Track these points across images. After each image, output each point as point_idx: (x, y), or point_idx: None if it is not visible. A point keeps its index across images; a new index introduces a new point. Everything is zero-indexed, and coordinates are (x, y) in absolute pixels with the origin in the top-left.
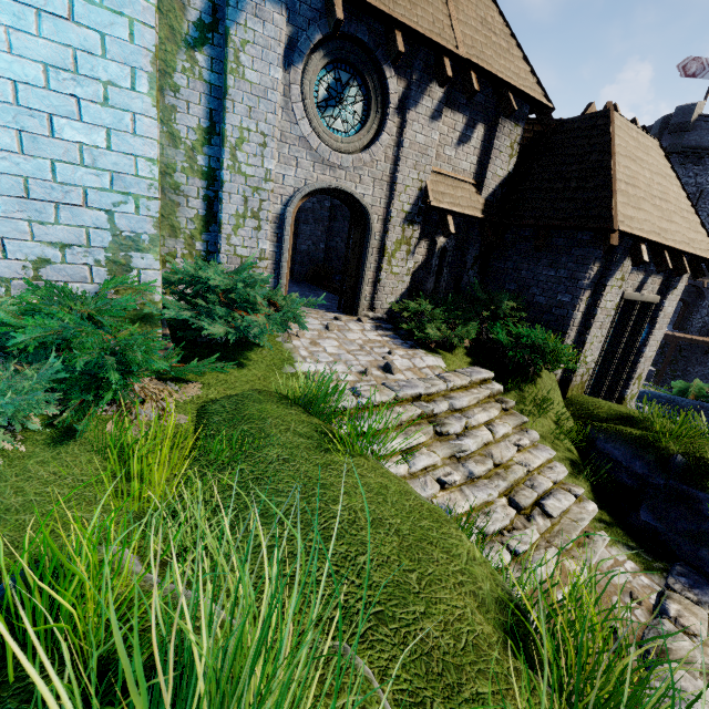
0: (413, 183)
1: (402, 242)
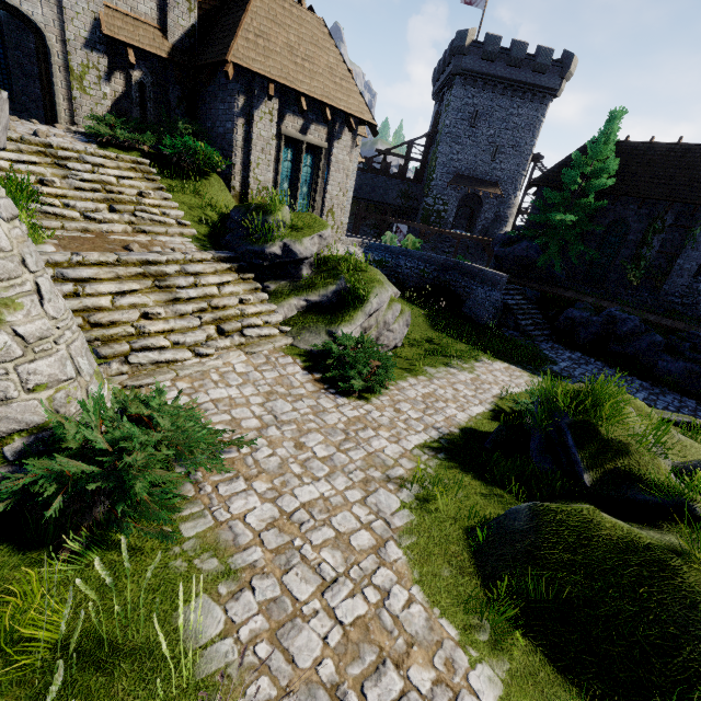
0: (85, 12)
1: (90, 66)
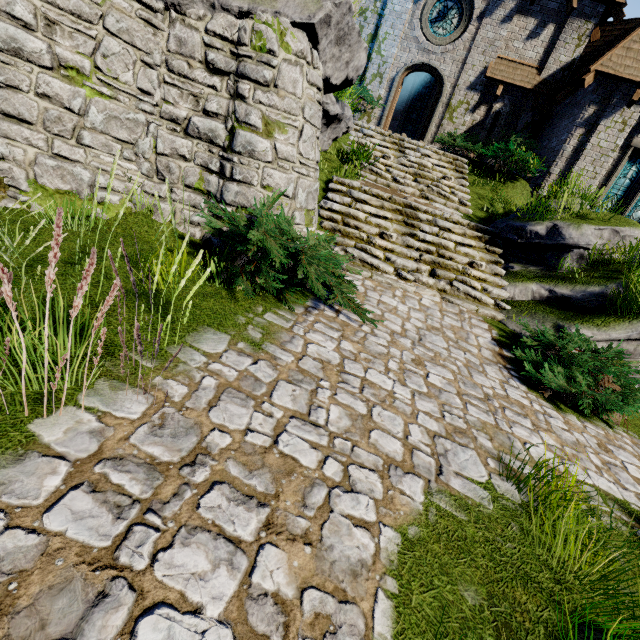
0: (480, 64)
1: (464, 102)
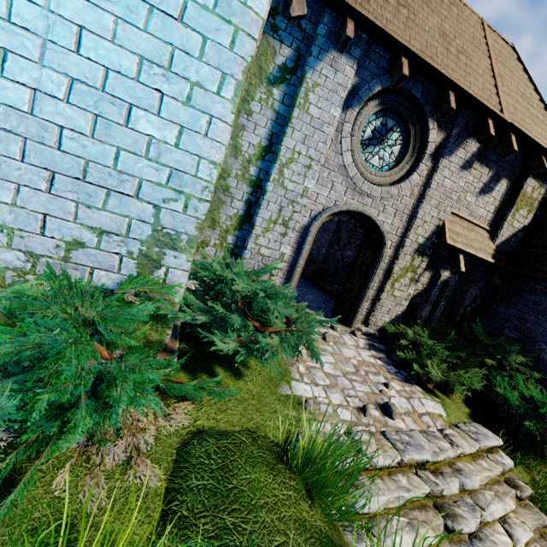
0: (432, 219)
1: (409, 269)
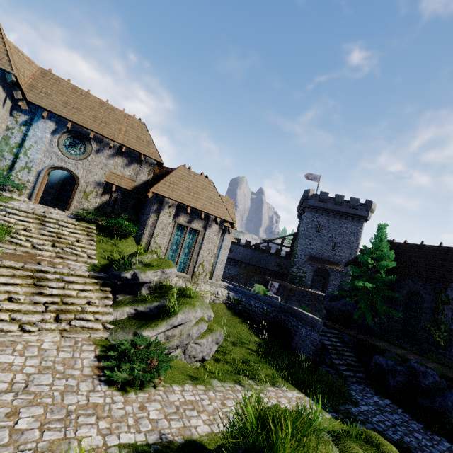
0: (101, 173)
1: (94, 191)
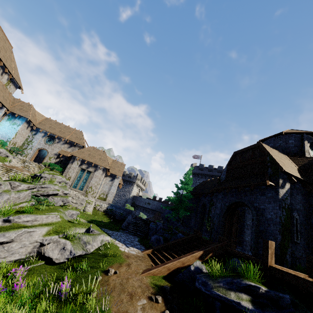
0: (57, 150)
1: (53, 157)
